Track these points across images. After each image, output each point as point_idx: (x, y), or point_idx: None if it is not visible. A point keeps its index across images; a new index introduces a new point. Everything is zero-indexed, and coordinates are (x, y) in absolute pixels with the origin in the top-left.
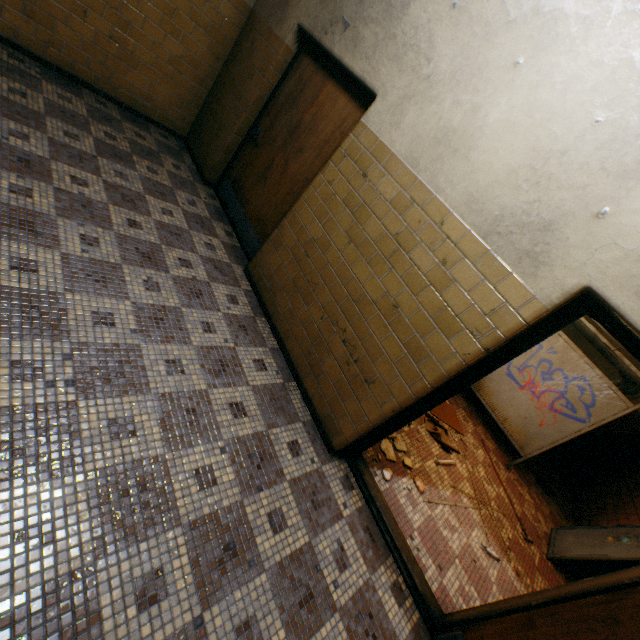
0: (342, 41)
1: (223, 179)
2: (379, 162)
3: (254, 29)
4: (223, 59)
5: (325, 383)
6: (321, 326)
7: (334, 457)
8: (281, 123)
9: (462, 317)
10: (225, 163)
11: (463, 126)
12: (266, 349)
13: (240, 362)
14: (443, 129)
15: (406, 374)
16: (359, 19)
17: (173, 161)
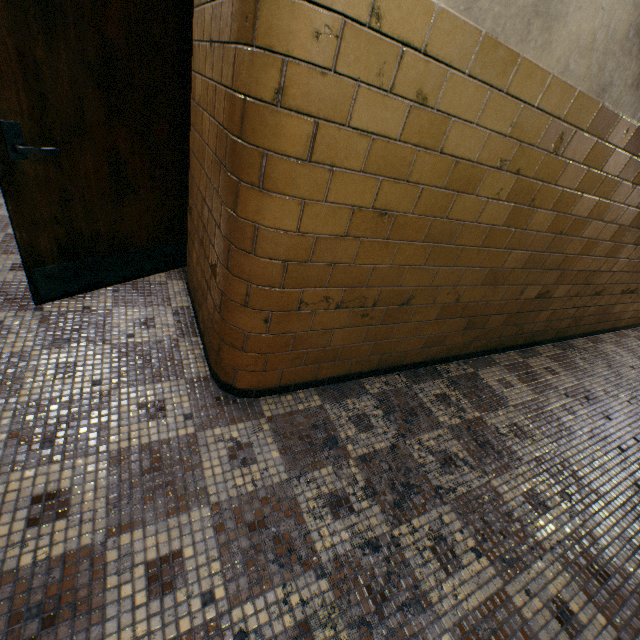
0: None
1: None
2: None
3: None
4: None
5: None
6: None
7: None
8: None
9: None
10: None
11: None
12: None
13: None
14: None
15: None
16: None
17: None
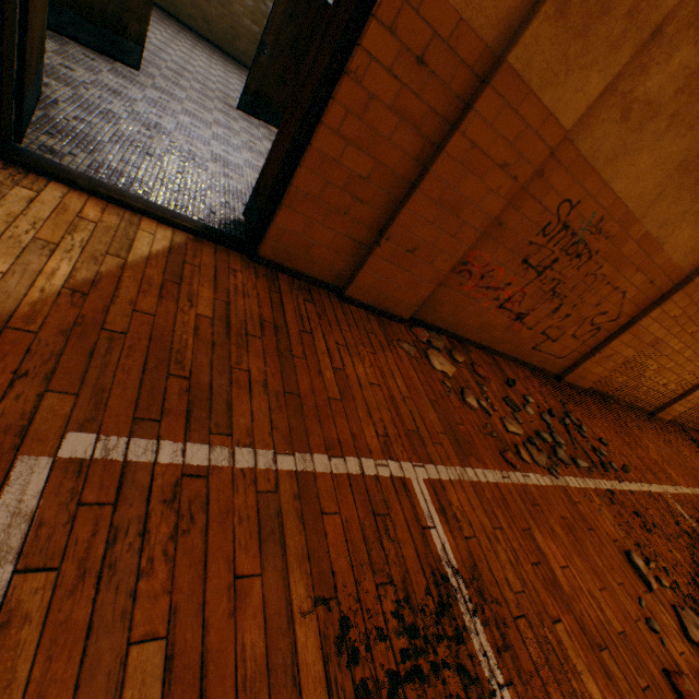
0: None
1: None
2: None
3: None
4: None
5: None
6: None
7: None
8: None
9: None
10: None
11: None
12: None
13: None
14: None
15: None
16: None
17: None
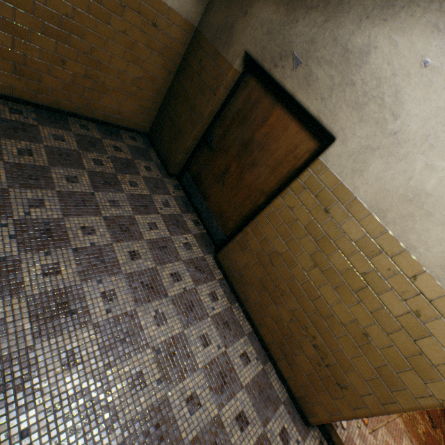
0: (294, 77)
1: (184, 172)
2: (341, 203)
3: (200, 47)
4: (174, 71)
5: (298, 372)
6: (291, 326)
7: (309, 426)
8: (233, 135)
9: (439, 367)
10: (184, 160)
11: (438, 192)
12: (245, 337)
13: (232, 364)
14: (414, 189)
15: (379, 393)
16: (311, 58)
17: (144, 163)
